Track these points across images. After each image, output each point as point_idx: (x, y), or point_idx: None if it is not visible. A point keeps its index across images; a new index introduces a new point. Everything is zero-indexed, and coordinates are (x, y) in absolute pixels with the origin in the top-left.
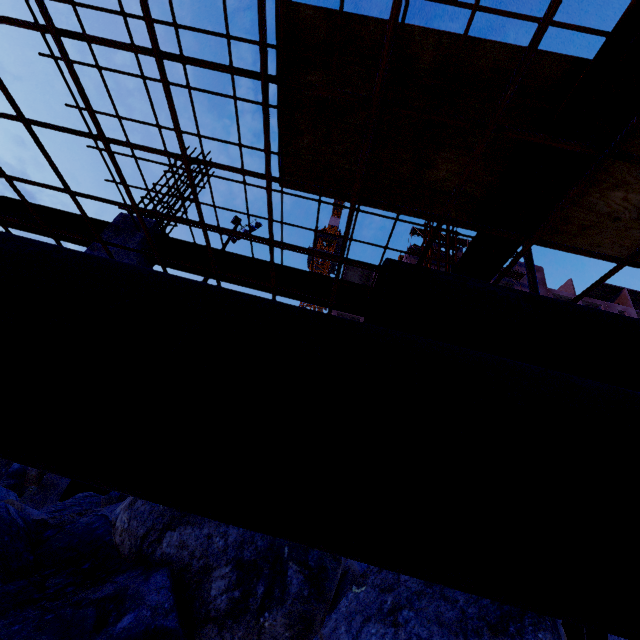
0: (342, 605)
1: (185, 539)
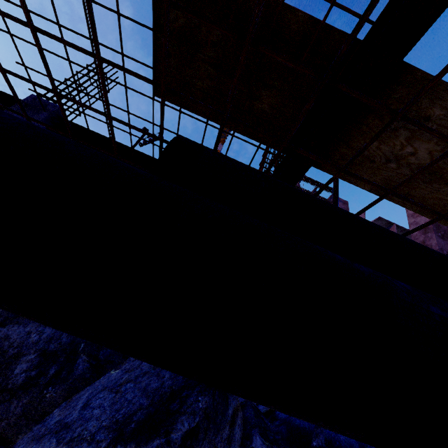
0: (98, 381)
1: (10, 333)
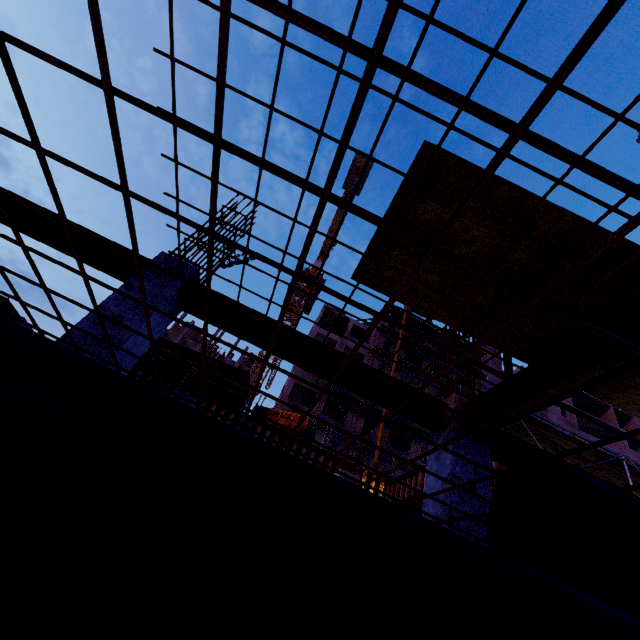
0: None
1: None
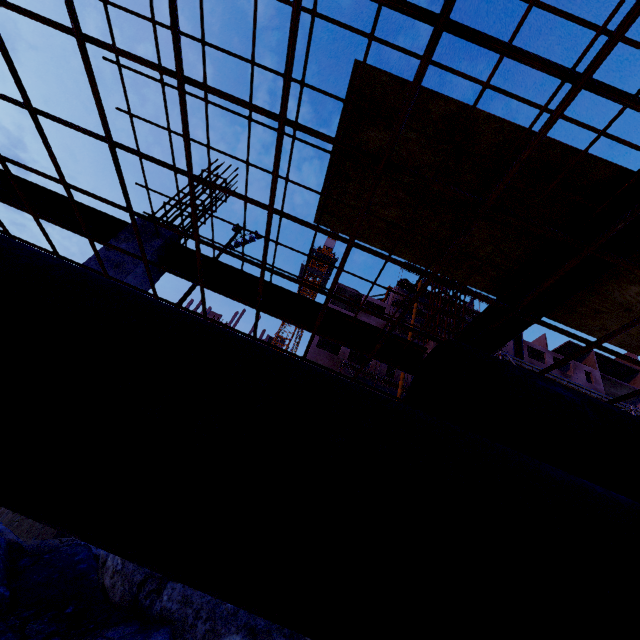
0: None
1: (189, 594)
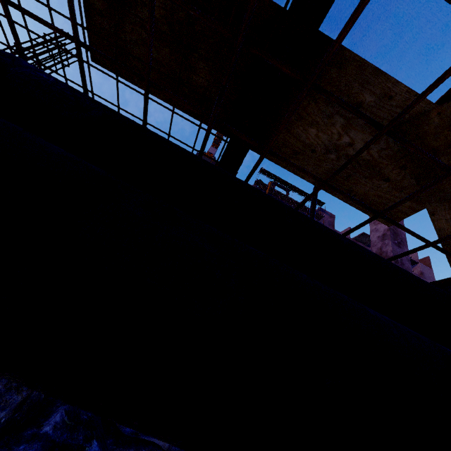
0: None
1: None
